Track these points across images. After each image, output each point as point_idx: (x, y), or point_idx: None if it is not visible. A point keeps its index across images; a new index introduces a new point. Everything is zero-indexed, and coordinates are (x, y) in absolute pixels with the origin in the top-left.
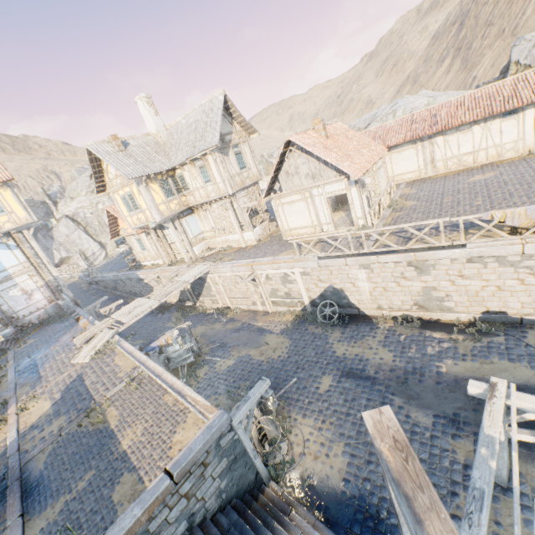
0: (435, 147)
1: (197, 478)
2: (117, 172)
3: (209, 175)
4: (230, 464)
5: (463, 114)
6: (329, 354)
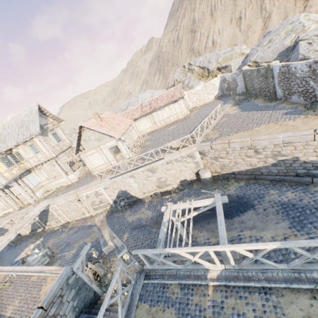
0: (154, 117)
1: (59, 304)
2: None
3: (37, 148)
4: (77, 291)
5: (160, 103)
6: (126, 223)
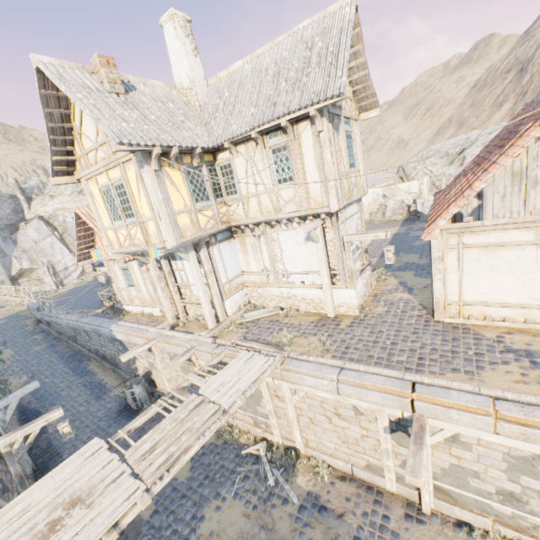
0: None
1: None
2: (99, 134)
3: (293, 166)
4: None
5: None
6: None
